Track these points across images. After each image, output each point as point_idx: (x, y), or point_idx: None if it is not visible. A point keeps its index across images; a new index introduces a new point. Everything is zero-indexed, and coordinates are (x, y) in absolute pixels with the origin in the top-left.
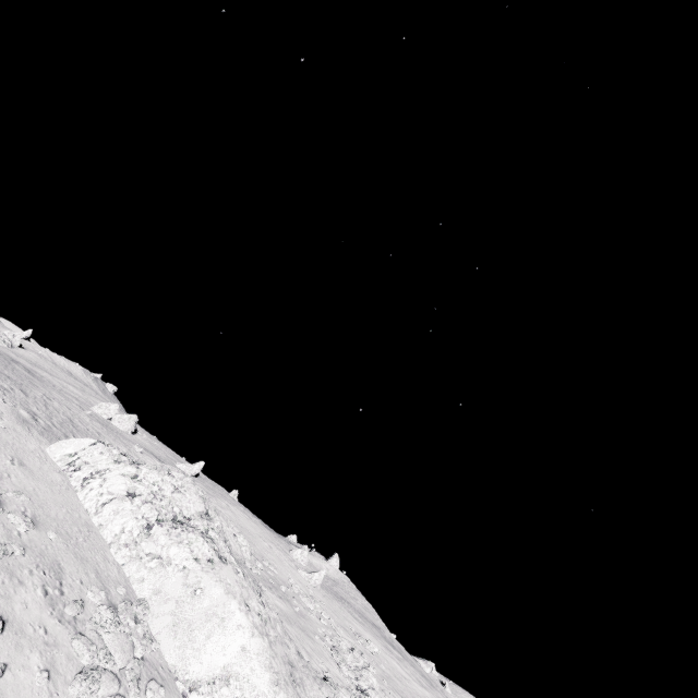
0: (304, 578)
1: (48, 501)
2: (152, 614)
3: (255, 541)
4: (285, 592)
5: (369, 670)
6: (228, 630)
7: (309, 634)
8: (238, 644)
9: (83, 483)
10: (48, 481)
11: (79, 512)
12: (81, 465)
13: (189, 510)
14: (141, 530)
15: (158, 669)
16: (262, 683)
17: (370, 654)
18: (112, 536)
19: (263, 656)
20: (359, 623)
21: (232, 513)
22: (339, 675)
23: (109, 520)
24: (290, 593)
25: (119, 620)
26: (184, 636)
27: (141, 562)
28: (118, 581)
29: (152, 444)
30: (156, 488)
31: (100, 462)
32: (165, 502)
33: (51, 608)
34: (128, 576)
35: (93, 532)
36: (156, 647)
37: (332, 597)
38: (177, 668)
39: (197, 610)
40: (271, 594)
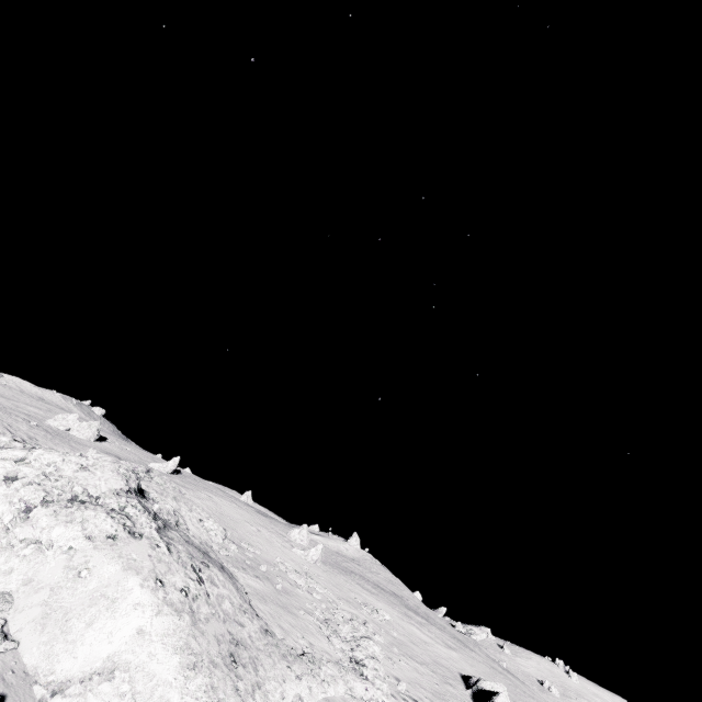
0: (300, 556)
1: None
2: (15, 609)
3: (238, 526)
4: (266, 571)
5: (370, 638)
6: (119, 612)
7: (291, 610)
8: (132, 626)
9: None
10: None
11: None
12: None
13: (98, 489)
14: (15, 515)
15: (4, 674)
16: (165, 669)
17: (378, 623)
18: None
19: (173, 636)
20: (370, 594)
21: (213, 502)
22: (328, 649)
23: None
24: (274, 572)
25: None
26: (56, 628)
27: (12, 551)
28: None
29: (123, 449)
30: (51, 468)
31: None
32: (61, 482)
33: None
34: None
35: None
36: (8, 647)
37: (336, 571)
38: (38, 669)
39: (80, 594)
40: (242, 575)
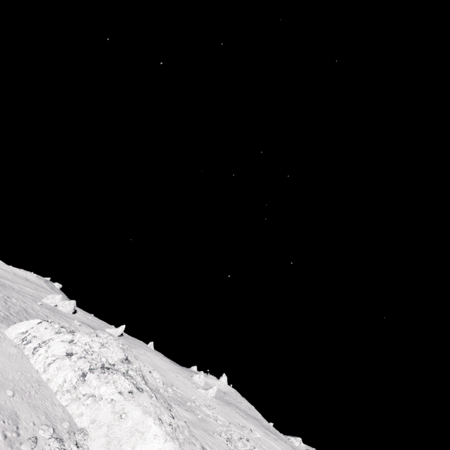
0: (203, 394)
1: (6, 368)
2: (90, 438)
3: (166, 374)
4: (190, 406)
5: None
6: (147, 440)
7: (209, 432)
8: (155, 449)
9: (33, 352)
10: (6, 354)
11: (31, 372)
12: (31, 339)
13: (113, 359)
14: (78, 378)
15: None
16: None
17: (254, 440)
18: (57, 386)
19: None
20: (244, 419)
21: (148, 357)
22: None
23: (54, 375)
24: (194, 406)
25: (64, 447)
26: None
27: (79, 401)
28: (63, 419)
29: (87, 318)
30: (87, 346)
31: (45, 335)
32: (94, 355)
33: (10, 447)
34: (70, 413)
35: (42, 386)
36: None
37: (223, 404)
38: None
39: (124, 429)
40: (179, 409)
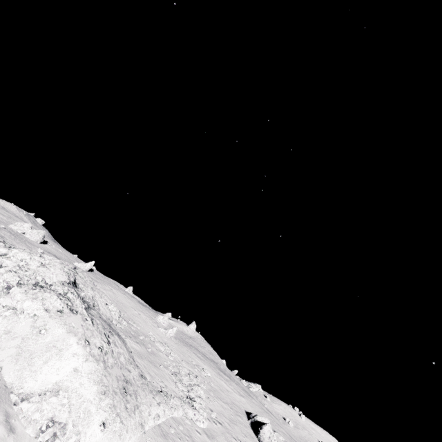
0: (162, 333)
1: None
2: None
3: (127, 310)
4: (142, 340)
5: (199, 386)
6: (64, 357)
7: (156, 365)
8: (71, 366)
9: None
10: None
11: None
12: None
13: (51, 279)
14: (0, 290)
15: None
16: (88, 393)
17: (204, 377)
18: None
19: (94, 374)
20: (200, 359)
21: (113, 293)
22: (175, 389)
23: None
24: (147, 341)
25: None
26: (25, 362)
27: None
28: None
29: (58, 251)
30: (23, 263)
31: None
32: (29, 272)
33: None
34: None
35: None
36: None
37: (182, 344)
38: (13, 384)
39: (40, 344)
40: (129, 340)
